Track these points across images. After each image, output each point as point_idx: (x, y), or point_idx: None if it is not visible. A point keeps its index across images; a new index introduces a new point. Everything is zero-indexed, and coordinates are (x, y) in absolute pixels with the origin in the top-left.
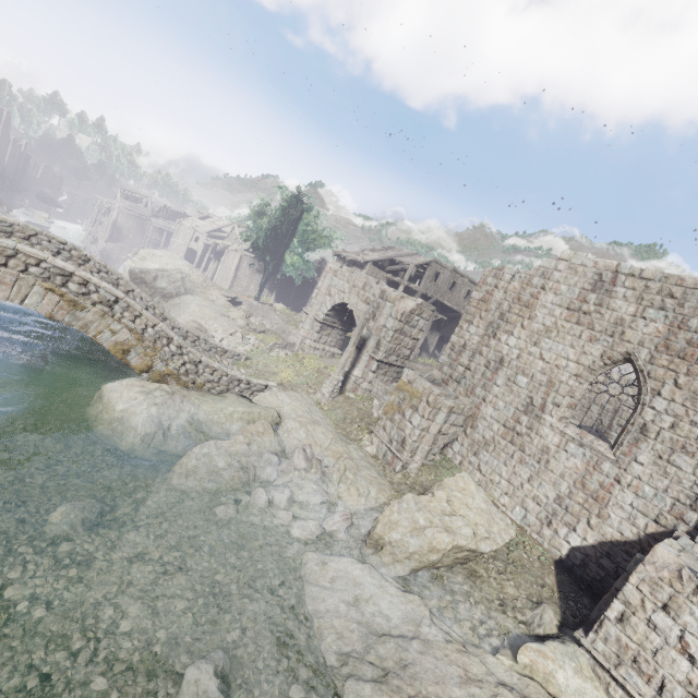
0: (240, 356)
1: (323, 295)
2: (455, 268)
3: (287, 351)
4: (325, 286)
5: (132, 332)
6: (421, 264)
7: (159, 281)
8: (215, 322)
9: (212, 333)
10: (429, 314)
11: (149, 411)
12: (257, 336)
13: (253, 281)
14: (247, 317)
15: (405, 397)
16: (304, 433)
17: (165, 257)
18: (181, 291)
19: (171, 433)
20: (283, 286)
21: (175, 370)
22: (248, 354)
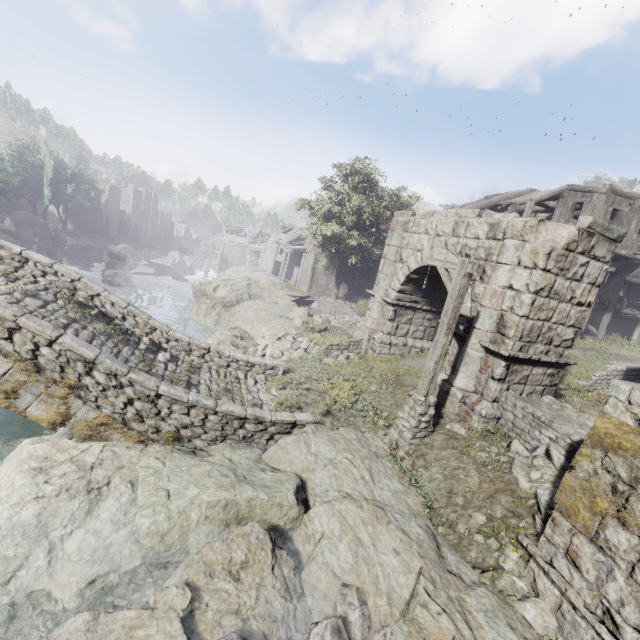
0: (275, 368)
1: (391, 263)
2: (613, 188)
3: (349, 354)
4: (392, 249)
5: (10, 358)
6: (545, 198)
7: (219, 291)
8: (264, 325)
9: (256, 339)
10: (608, 248)
11: (9, 519)
12: (314, 336)
13: (332, 279)
14: (310, 316)
15: (639, 476)
16: (349, 552)
17: (247, 272)
18: (244, 298)
19: (56, 564)
20: (363, 278)
21: (115, 414)
22: (291, 365)
